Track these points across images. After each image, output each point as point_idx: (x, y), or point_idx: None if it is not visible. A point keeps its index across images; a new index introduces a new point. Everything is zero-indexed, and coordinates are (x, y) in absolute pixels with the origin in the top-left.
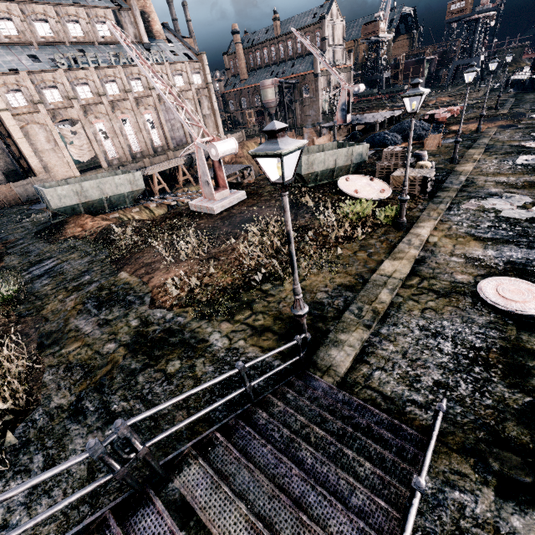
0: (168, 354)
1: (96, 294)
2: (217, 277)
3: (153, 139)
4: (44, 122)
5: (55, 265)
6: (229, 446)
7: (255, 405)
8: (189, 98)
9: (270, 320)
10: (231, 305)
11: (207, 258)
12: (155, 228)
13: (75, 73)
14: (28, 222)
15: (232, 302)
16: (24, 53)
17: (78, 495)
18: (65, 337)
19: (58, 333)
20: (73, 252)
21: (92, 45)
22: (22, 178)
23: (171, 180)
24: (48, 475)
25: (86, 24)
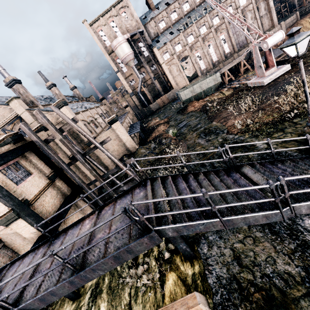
0: (235, 150)
1: (203, 131)
2: (263, 118)
3: (224, 50)
4: (175, 62)
5: (186, 123)
6: (261, 166)
7: (276, 161)
8: (249, 10)
9: (295, 136)
10: (270, 131)
11: (257, 110)
12: (228, 100)
13: (187, 31)
14: (173, 109)
15: (271, 129)
16: (168, 33)
17: (215, 160)
18: (195, 145)
19: (192, 144)
20: (192, 117)
21: (193, 10)
22: (168, 91)
23: (235, 72)
24: (210, 151)
25: (190, 0)
